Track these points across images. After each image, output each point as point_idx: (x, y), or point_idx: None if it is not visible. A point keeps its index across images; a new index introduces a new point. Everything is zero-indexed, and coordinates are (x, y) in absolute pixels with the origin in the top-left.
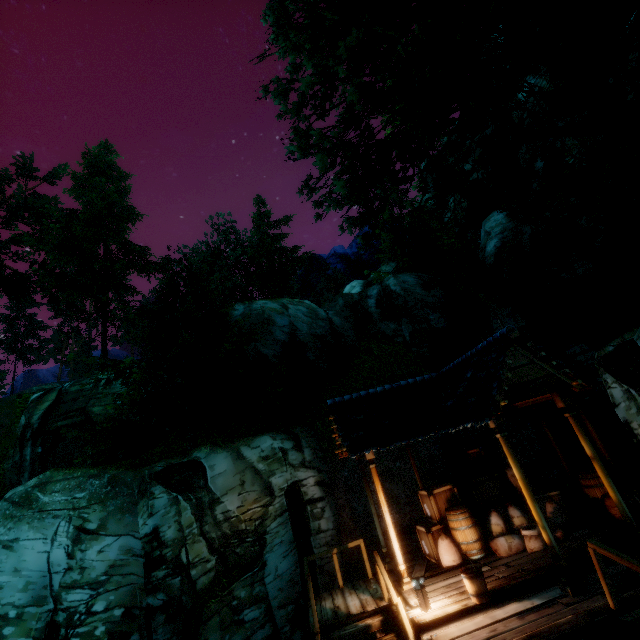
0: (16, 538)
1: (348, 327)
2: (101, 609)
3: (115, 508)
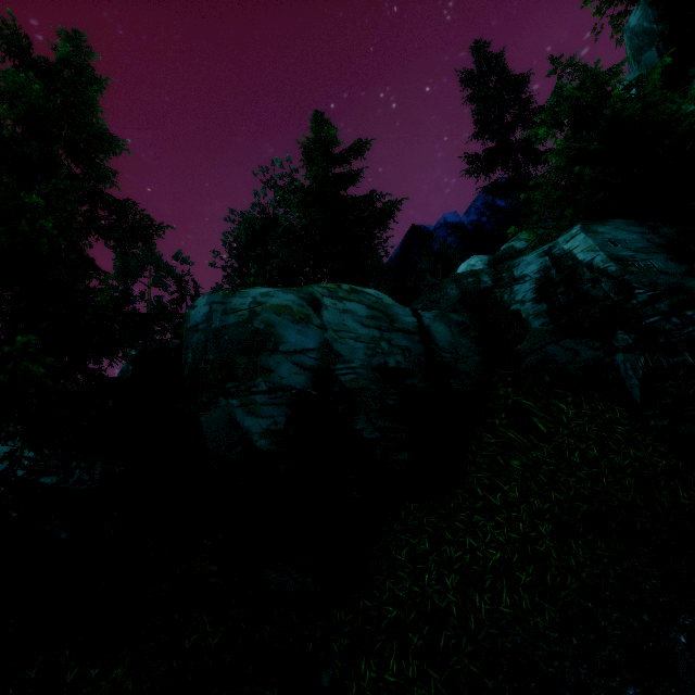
0: None
1: (466, 349)
2: None
3: None
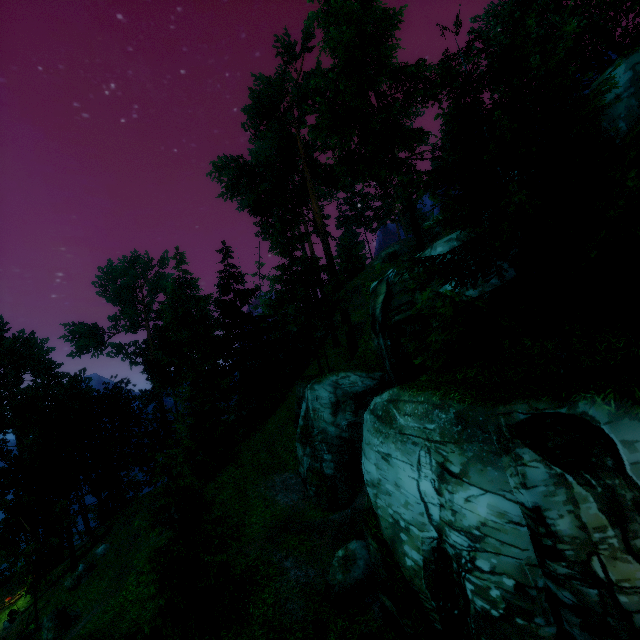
0: (387, 454)
1: None
2: (487, 568)
3: (472, 455)
